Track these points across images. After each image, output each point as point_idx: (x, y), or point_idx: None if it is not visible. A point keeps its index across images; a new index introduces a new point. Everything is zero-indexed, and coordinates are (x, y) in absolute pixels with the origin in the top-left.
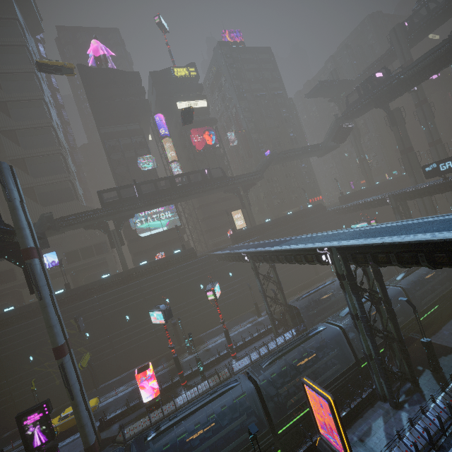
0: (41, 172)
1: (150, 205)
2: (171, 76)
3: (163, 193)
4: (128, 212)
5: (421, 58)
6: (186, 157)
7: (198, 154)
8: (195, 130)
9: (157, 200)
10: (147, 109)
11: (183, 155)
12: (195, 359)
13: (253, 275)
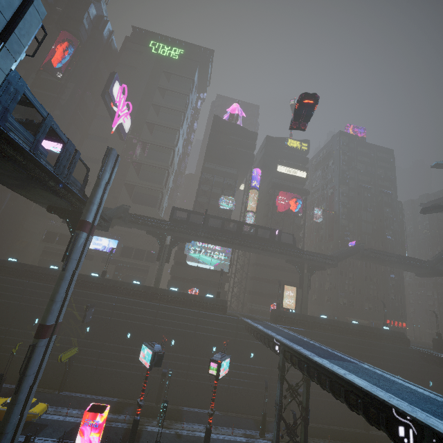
0: (147, 178)
1: (209, 239)
2: (283, 144)
3: (226, 233)
4: (187, 236)
5: None
6: (264, 212)
7: (277, 215)
8: (284, 193)
9: (217, 237)
10: (250, 161)
11: (262, 210)
12: (159, 437)
13: (277, 373)
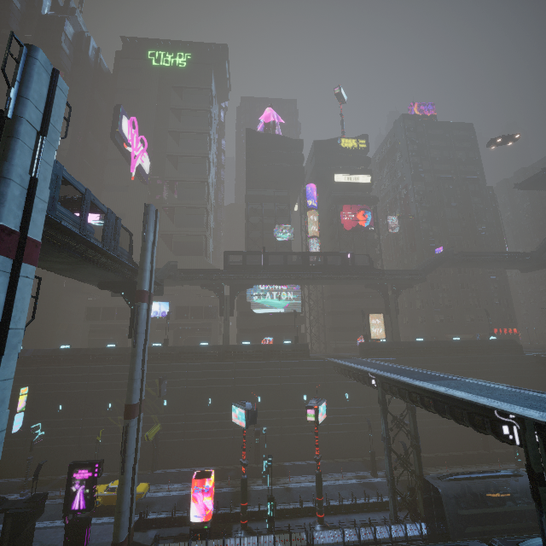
0: (184, 222)
1: (273, 280)
2: (336, 147)
3: (291, 269)
4: (248, 281)
5: None
6: (329, 235)
7: (345, 234)
8: (349, 207)
9: (282, 276)
10: (301, 177)
11: (326, 232)
12: (268, 494)
13: (378, 409)
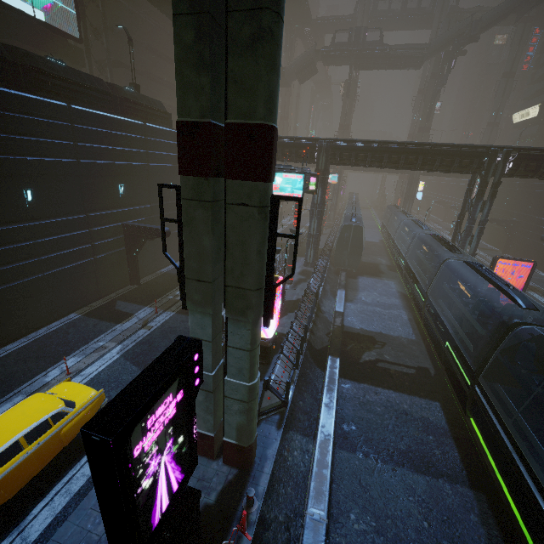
0: None
1: None
2: None
3: None
4: None
5: (408, 46)
6: None
7: None
8: None
9: None
10: None
11: None
12: None
13: None
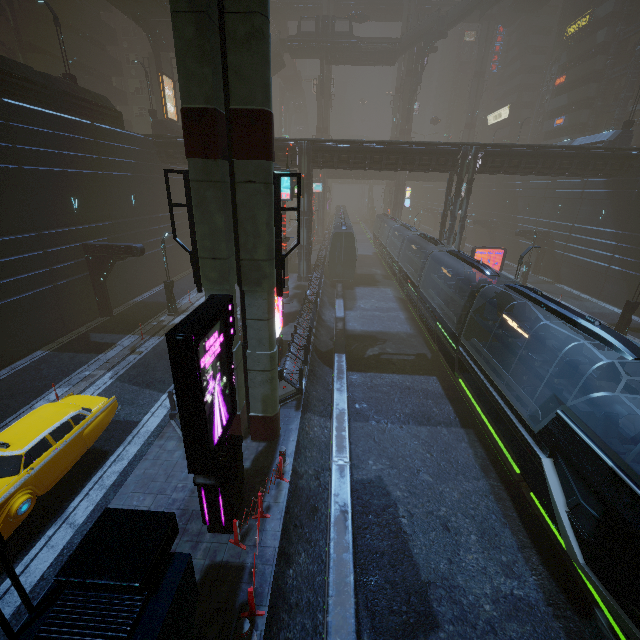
0: None
1: None
2: None
3: None
4: None
5: (379, 39)
6: None
7: None
8: None
9: None
10: None
11: None
12: None
13: None
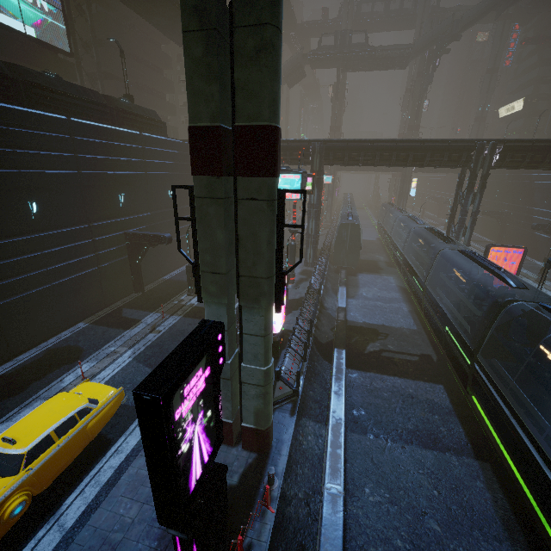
0: None
1: None
2: None
3: None
4: None
5: (392, 46)
6: None
7: None
8: None
9: None
10: None
11: None
12: None
13: None
